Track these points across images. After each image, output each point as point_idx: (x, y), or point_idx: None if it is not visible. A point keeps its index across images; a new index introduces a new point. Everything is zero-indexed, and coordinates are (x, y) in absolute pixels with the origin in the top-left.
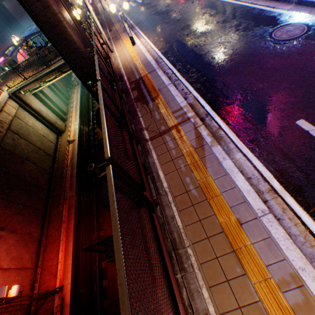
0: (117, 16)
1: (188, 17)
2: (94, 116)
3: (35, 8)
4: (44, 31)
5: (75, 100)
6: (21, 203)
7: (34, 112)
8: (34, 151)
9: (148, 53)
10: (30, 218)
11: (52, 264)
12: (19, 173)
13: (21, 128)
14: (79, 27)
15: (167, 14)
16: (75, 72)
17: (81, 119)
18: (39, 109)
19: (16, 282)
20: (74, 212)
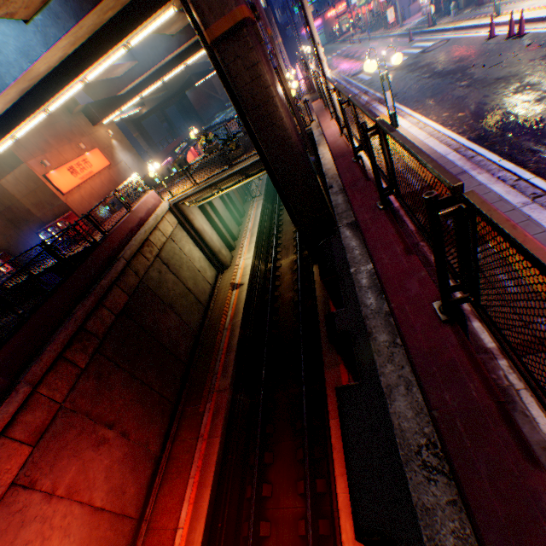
0: (349, 89)
1: (527, 70)
2: (277, 247)
3: (239, 81)
4: (241, 114)
5: (251, 219)
6: (147, 381)
7: (194, 233)
8: (182, 294)
9: (435, 140)
10: (153, 413)
11: (167, 523)
12: (155, 328)
13: (173, 255)
14: (294, 105)
15: (461, 73)
16: (270, 175)
17: (256, 250)
18: (201, 229)
19: (105, 541)
20: (222, 424)
